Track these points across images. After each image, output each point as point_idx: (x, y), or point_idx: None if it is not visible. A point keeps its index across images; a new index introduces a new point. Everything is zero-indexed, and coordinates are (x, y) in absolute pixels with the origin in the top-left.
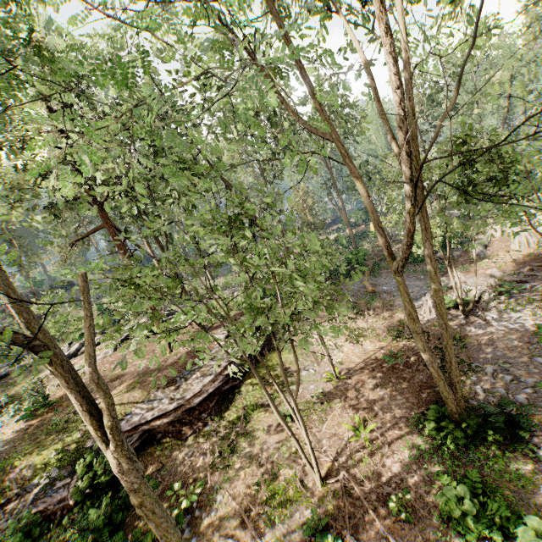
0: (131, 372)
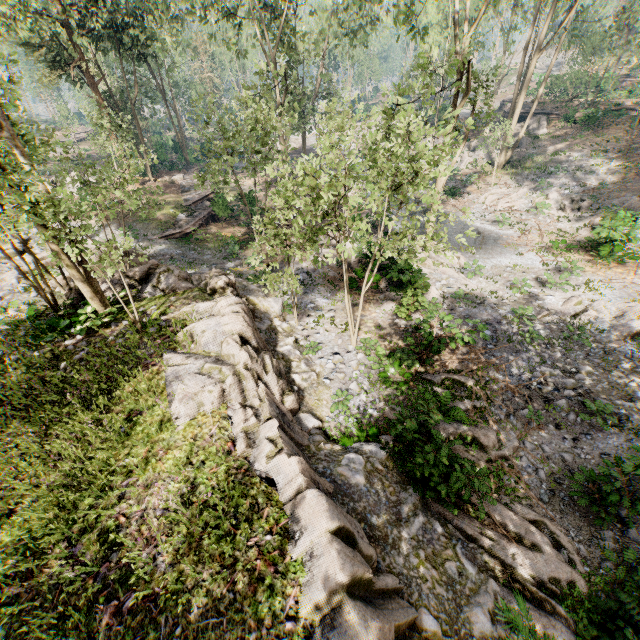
0: None
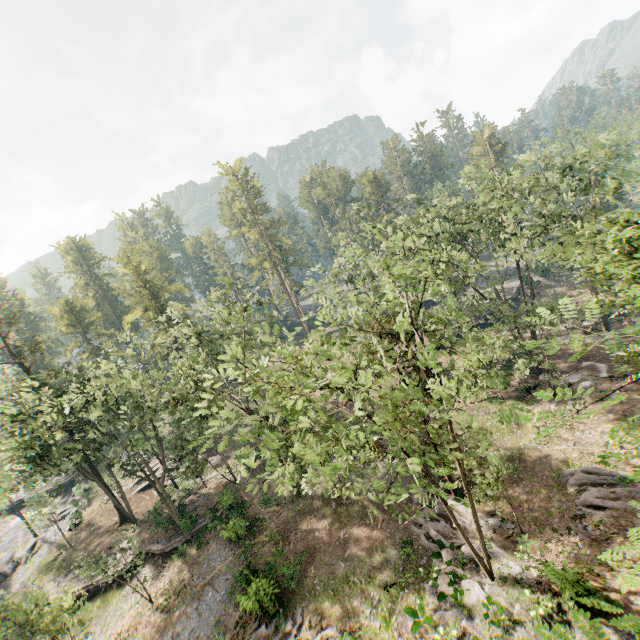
0: (105, 527)
